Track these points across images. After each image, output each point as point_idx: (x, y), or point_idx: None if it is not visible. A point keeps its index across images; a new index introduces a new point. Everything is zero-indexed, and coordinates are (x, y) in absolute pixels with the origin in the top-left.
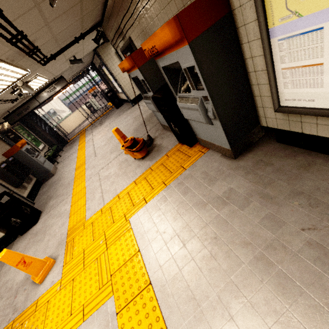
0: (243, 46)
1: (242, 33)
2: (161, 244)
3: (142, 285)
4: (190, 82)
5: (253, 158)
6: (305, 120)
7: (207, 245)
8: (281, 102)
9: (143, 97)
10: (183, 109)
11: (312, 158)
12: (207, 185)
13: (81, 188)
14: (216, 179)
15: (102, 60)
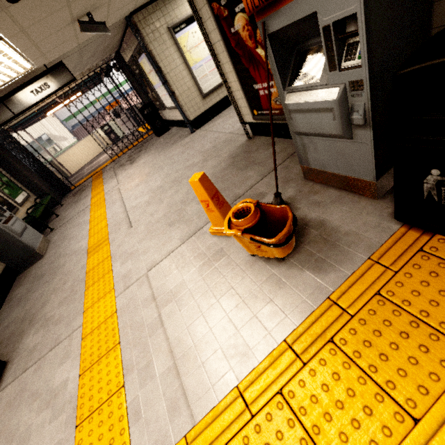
0: None
1: None
2: None
3: None
4: None
5: None
6: None
7: None
8: None
9: (285, 95)
10: None
11: None
12: None
13: (107, 317)
14: None
15: (141, 41)
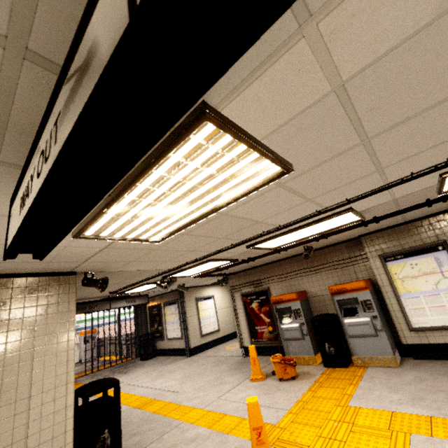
0: (385, 299)
1: (384, 294)
2: (407, 403)
3: (426, 419)
4: (363, 308)
5: (409, 365)
6: (427, 335)
7: (440, 393)
8: (412, 325)
9: (281, 325)
10: (350, 327)
11: (442, 361)
12: (396, 378)
13: (204, 413)
14: (398, 375)
15: (182, 299)
